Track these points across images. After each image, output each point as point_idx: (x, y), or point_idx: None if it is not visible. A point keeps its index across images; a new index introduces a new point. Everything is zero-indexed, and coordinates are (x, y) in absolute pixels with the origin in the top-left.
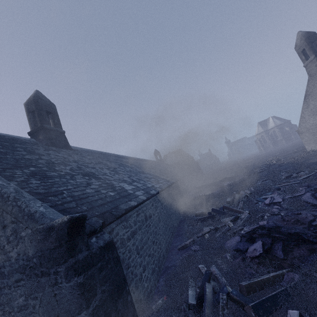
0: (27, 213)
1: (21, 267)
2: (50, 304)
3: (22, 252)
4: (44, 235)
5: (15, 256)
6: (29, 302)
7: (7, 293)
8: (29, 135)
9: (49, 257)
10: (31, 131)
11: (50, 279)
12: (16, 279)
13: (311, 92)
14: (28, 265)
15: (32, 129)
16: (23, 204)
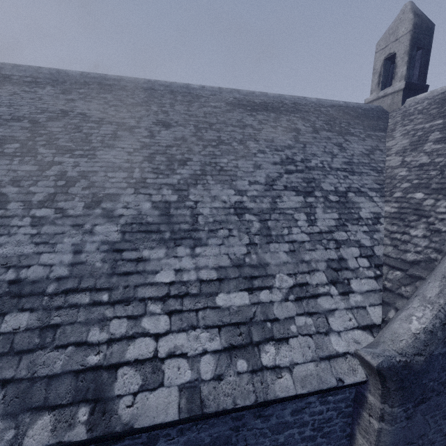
0: None
1: None
2: None
3: None
4: None
5: None
6: None
7: None
8: (404, 88)
9: None
10: (411, 84)
11: None
12: None
13: None
14: None
15: (408, 79)
16: None
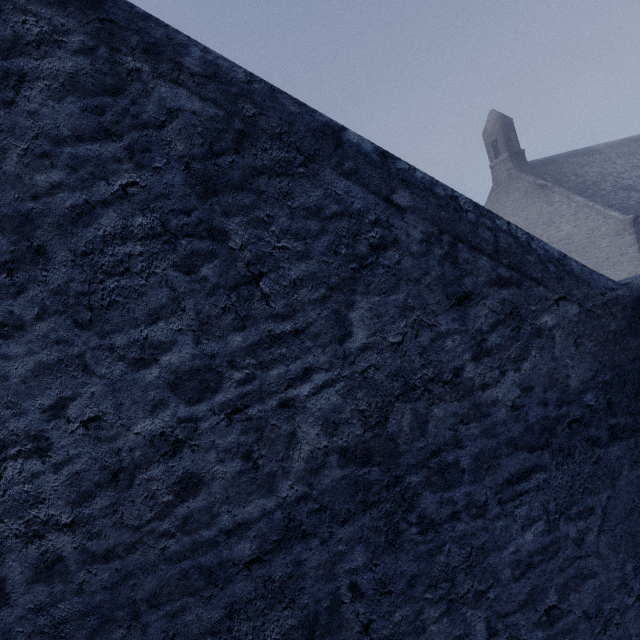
0: (546, 257)
1: (536, 429)
2: (637, 513)
3: (540, 381)
4: (627, 318)
5: (512, 398)
6: (562, 534)
7: (467, 535)
8: None
9: (639, 381)
10: None
11: (637, 444)
12: (512, 474)
13: (493, 209)
14: (564, 419)
15: None
16: (515, 230)
